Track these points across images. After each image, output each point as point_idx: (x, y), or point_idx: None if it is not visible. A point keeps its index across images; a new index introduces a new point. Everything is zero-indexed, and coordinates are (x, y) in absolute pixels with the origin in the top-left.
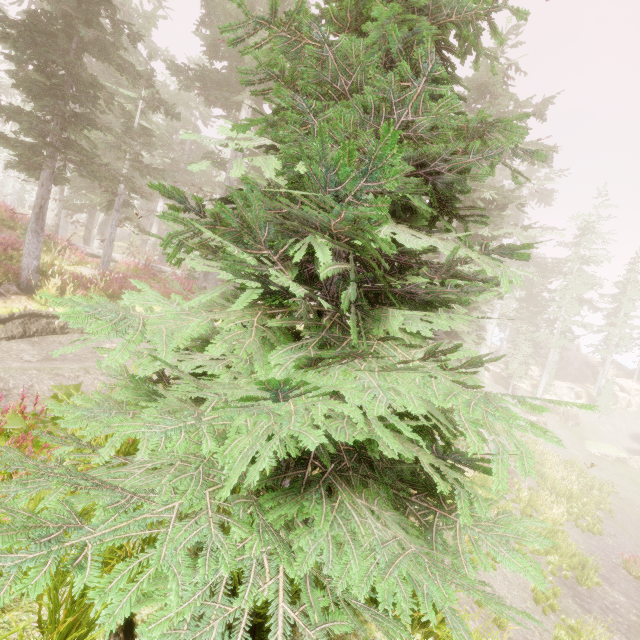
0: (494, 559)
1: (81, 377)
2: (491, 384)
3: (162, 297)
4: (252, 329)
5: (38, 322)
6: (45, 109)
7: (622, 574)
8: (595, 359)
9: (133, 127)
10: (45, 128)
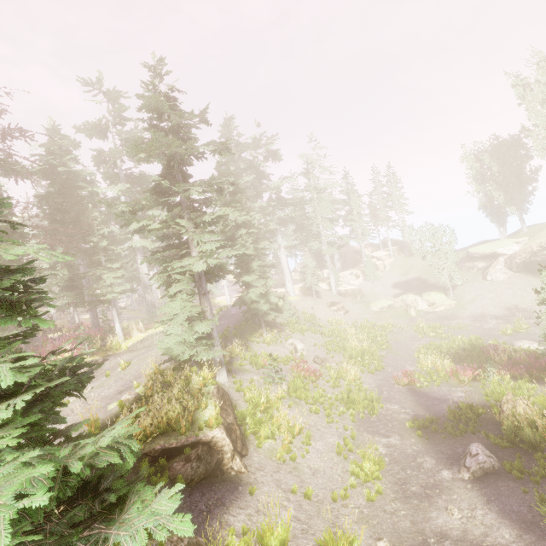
0: (308, 444)
1: None
2: (302, 299)
3: None
4: None
5: None
6: None
7: (396, 388)
8: (358, 246)
9: None
10: None
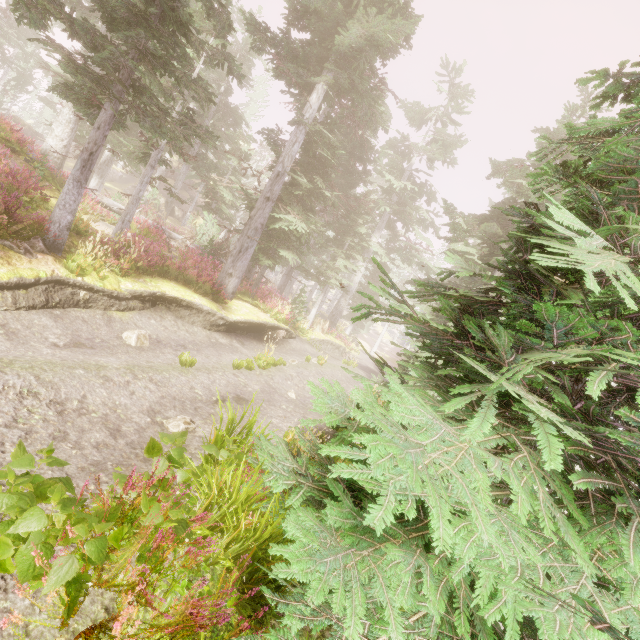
0: None
1: (131, 384)
2: None
3: (423, 408)
4: (532, 474)
5: (62, 291)
6: (126, 39)
7: None
8: None
9: (199, 80)
10: (122, 62)
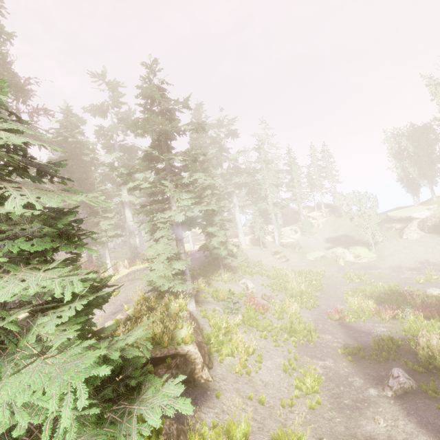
0: (260, 362)
1: None
2: (251, 248)
3: None
4: None
5: None
6: None
7: (329, 322)
8: (297, 208)
9: None
10: None
